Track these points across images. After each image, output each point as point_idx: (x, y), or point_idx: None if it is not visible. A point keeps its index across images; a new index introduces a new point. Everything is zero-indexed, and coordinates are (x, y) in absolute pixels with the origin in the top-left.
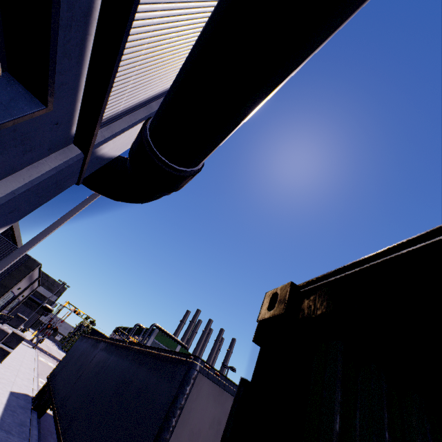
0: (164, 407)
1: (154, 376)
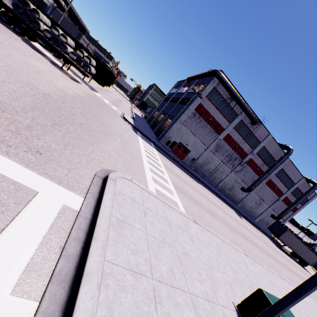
0: None
1: None
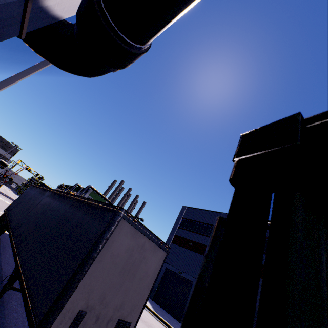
0: (94, 237)
1: (88, 217)
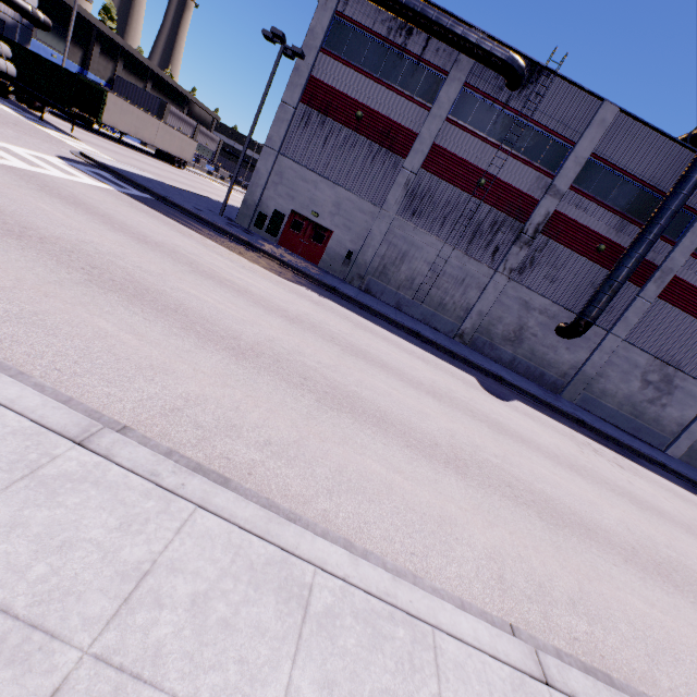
0: None
1: None
